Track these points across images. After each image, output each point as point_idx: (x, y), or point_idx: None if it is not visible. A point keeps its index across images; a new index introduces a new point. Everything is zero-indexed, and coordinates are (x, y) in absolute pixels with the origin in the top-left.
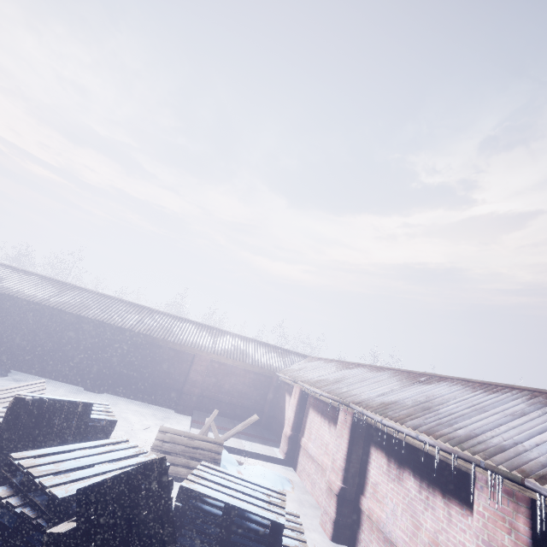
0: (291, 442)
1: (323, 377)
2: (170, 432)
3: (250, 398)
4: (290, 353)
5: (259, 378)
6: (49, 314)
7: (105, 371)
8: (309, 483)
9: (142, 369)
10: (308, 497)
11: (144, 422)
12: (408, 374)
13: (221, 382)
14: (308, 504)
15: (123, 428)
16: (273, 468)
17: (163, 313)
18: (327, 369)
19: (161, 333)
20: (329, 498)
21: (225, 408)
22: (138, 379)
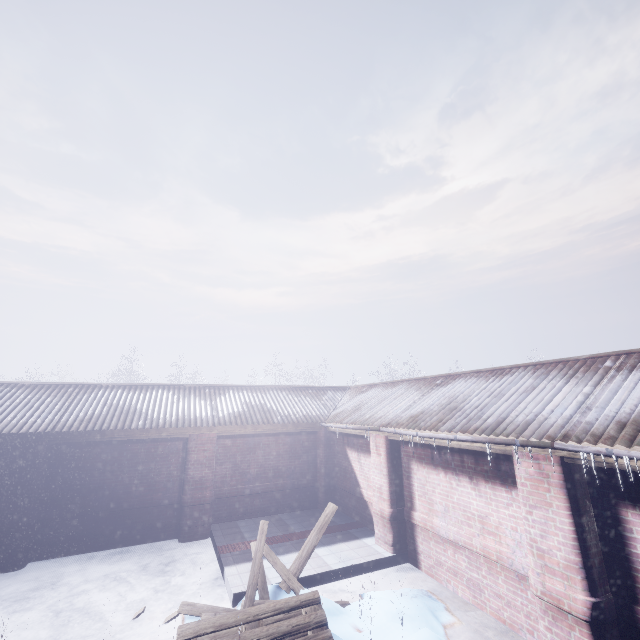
0: (395, 524)
1: (415, 409)
2: (206, 633)
3: (294, 473)
4: (324, 390)
5: (298, 439)
6: None
7: (16, 524)
8: (463, 586)
9: (95, 493)
10: (476, 613)
11: (127, 595)
12: (567, 365)
13: (243, 465)
14: (491, 634)
15: (86, 630)
16: (383, 577)
17: (109, 385)
18: (405, 396)
19: (115, 421)
20: (563, 628)
21: (260, 503)
22: (94, 513)
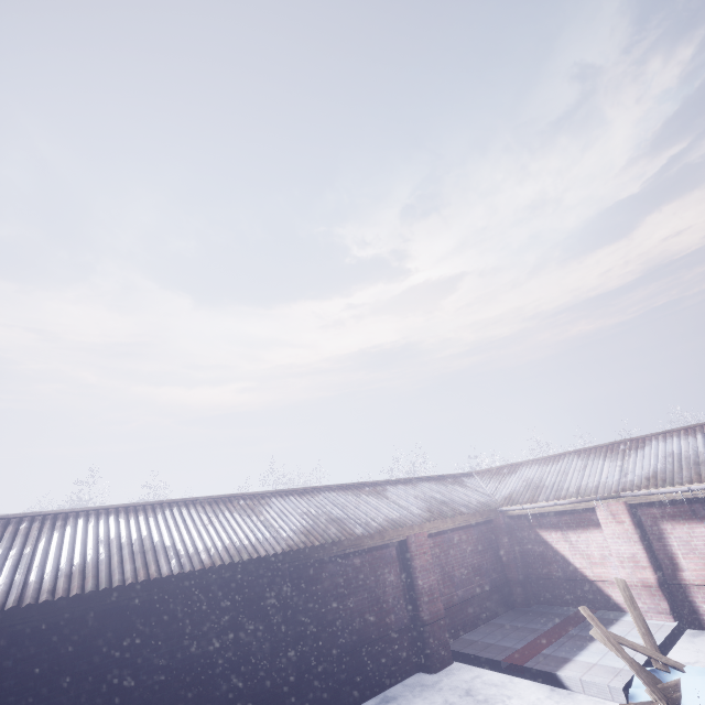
0: (665, 590)
1: (638, 472)
2: None
3: (487, 570)
4: (459, 478)
5: (480, 530)
6: (47, 625)
7: (285, 685)
8: None
9: (335, 627)
10: None
11: None
12: None
13: (448, 567)
14: None
15: None
16: (684, 648)
17: (273, 493)
18: (596, 465)
19: (335, 529)
20: None
21: (472, 611)
22: (340, 655)
